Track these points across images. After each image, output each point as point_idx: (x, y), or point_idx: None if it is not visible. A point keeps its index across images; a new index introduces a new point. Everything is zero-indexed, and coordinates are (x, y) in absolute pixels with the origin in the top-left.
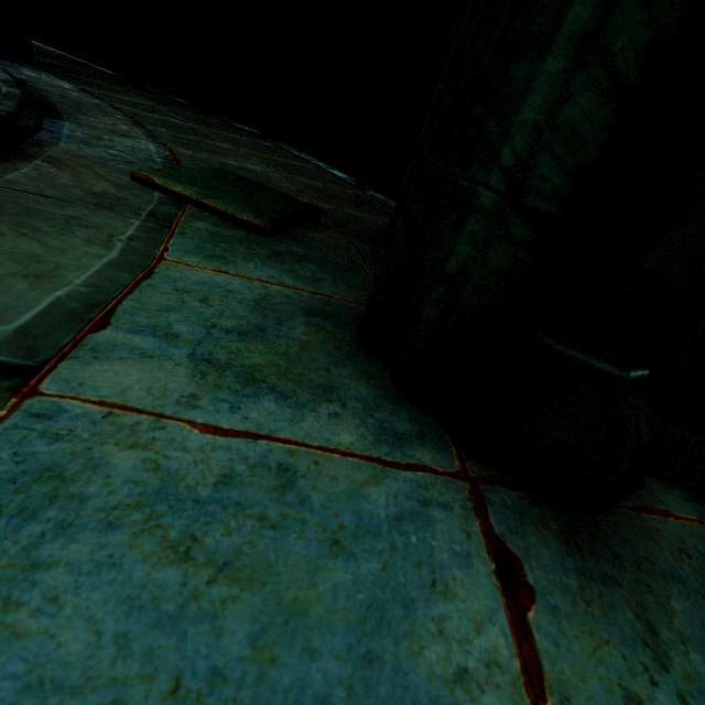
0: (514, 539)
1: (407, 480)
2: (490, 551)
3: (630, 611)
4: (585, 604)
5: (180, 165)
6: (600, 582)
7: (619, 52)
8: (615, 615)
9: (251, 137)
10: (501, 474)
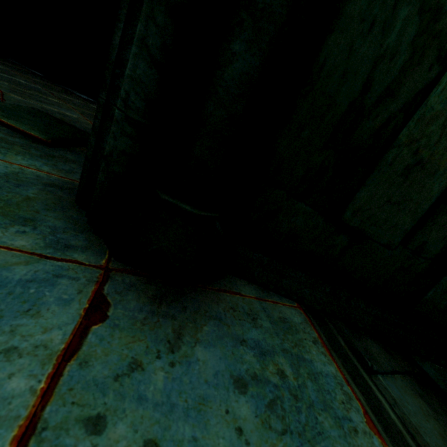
0: (115, 296)
1: (54, 265)
2: (91, 299)
3: (171, 329)
4: (141, 325)
5: (3, 102)
6: (162, 317)
7: (151, 45)
8: (159, 330)
9: (84, 101)
10: (134, 269)
